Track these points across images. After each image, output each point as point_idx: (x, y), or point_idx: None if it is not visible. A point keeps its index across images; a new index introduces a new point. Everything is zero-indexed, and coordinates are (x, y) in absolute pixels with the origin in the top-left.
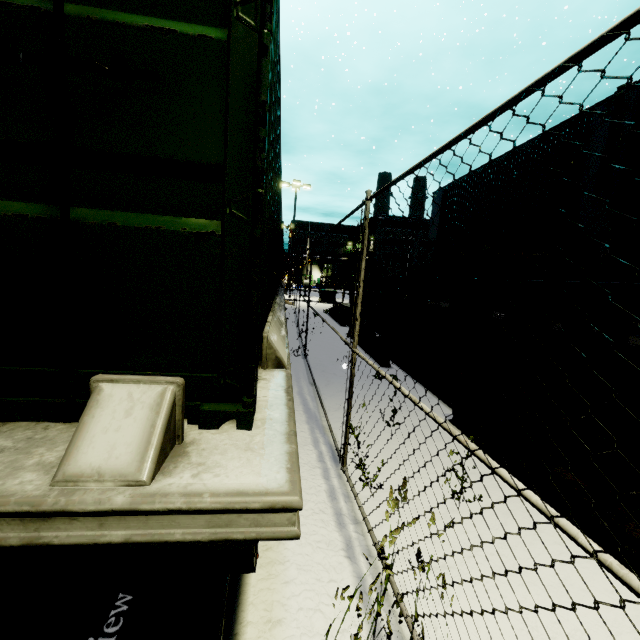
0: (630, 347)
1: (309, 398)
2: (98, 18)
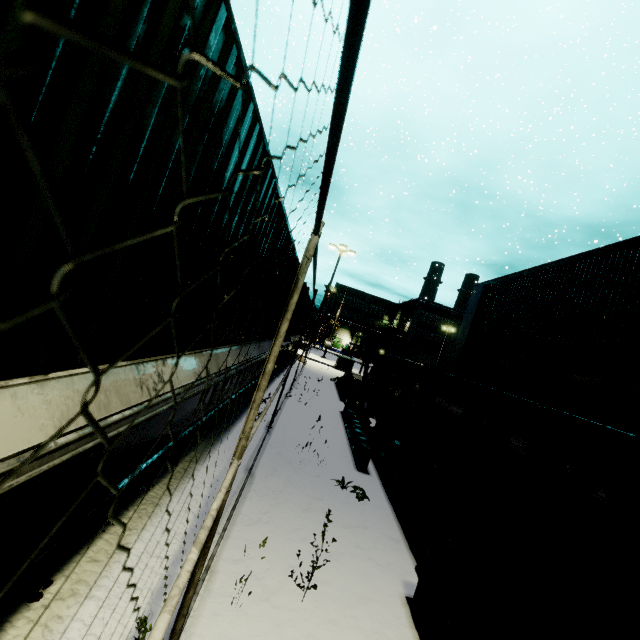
0: None
1: None
2: None
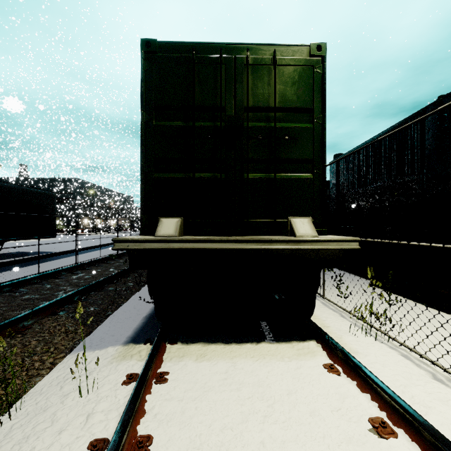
0: None
1: None
2: (280, 126)
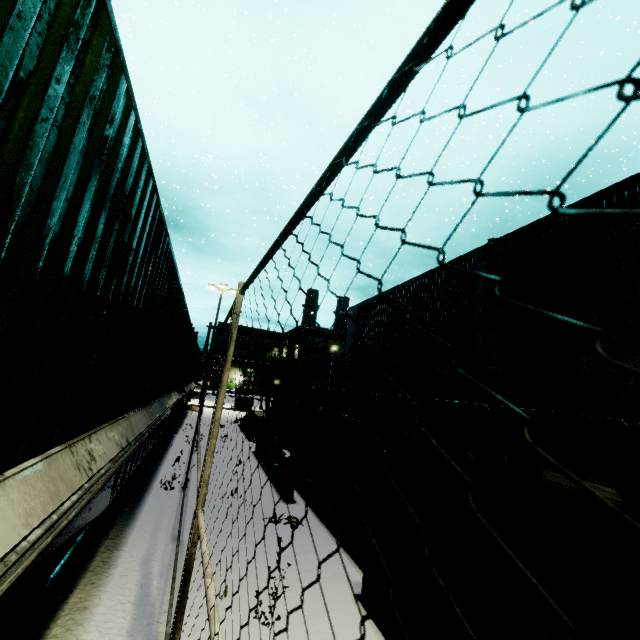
0: (545, 484)
1: (157, 570)
2: None
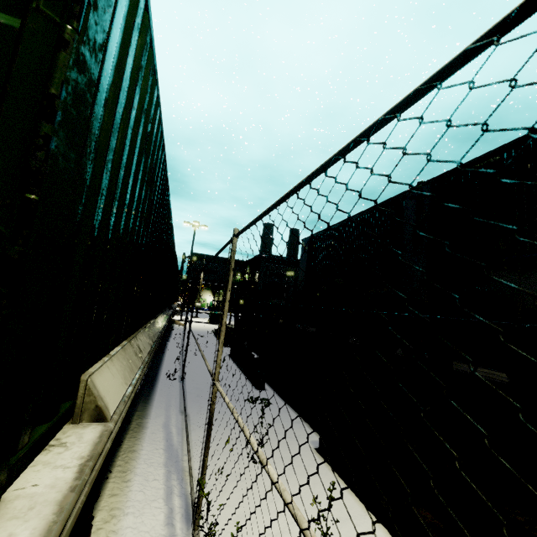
0: (455, 371)
1: (175, 431)
2: None
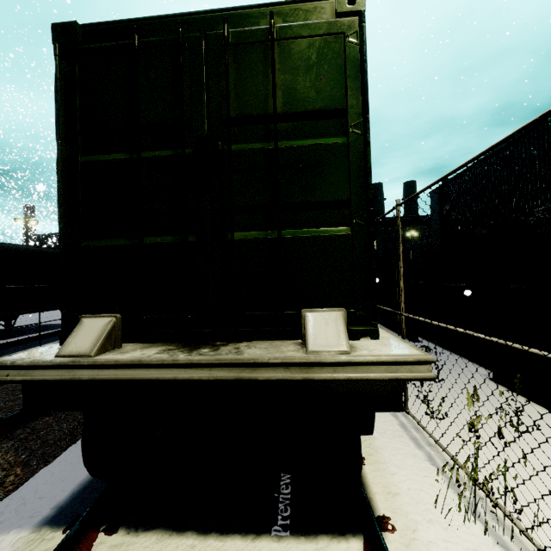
0: None
1: None
2: (288, 146)
